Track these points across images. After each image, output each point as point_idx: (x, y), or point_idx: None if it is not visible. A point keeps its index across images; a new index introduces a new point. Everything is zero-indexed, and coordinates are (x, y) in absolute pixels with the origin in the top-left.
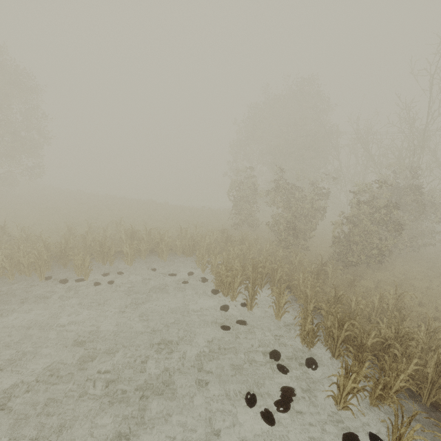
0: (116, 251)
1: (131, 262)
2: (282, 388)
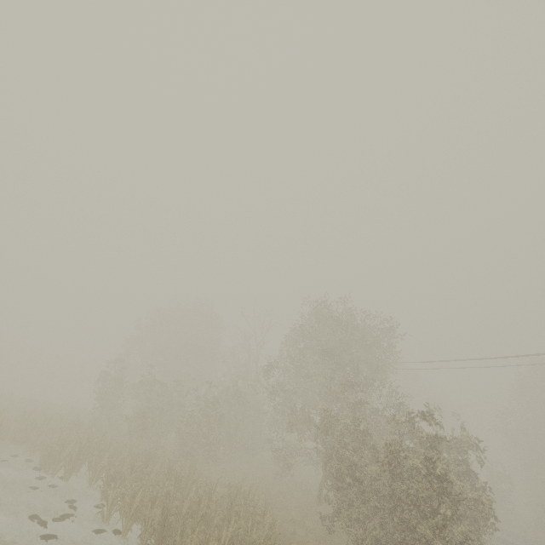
0: None
1: None
2: (65, 514)
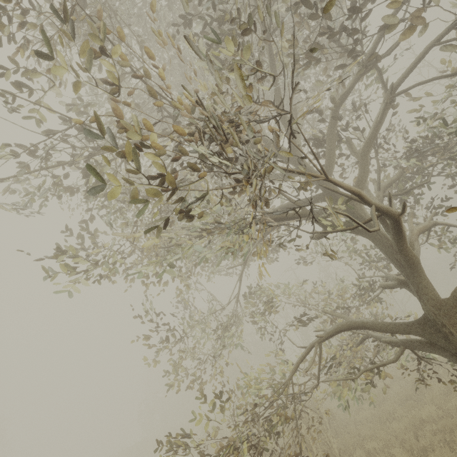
0: None
1: None
2: None
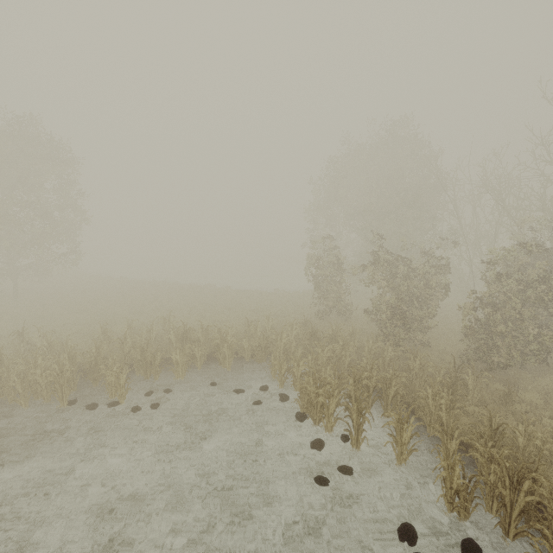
0: (164, 357)
1: (183, 373)
2: None
